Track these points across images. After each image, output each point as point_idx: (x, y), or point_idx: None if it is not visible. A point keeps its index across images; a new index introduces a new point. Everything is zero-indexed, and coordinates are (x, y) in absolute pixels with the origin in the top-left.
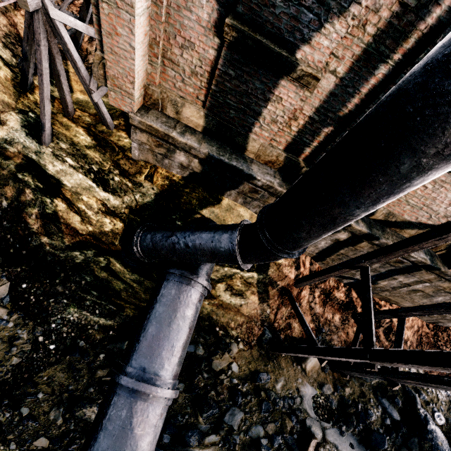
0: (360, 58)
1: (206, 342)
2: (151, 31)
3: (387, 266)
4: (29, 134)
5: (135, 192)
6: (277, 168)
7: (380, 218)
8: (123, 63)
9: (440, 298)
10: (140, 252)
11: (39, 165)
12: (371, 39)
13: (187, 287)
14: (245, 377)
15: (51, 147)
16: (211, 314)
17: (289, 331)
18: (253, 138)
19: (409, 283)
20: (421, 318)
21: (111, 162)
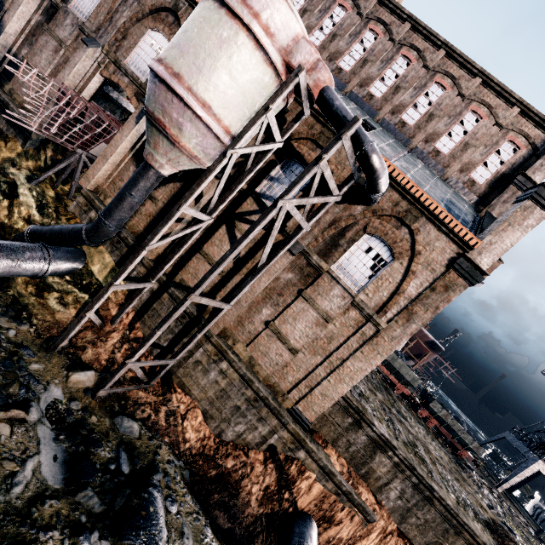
0: (171, 200)
1: (7, 311)
2: (112, 172)
3: (179, 325)
4: (27, 178)
5: (54, 220)
6: (136, 237)
7: (178, 282)
8: (95, 171)
9: (213, 374)
10: (29, 231)
11: (17, 186)
12: (173, 195)
13: (40, 249)
14: (14, 342)
15: (32, 186)
16: (30, 305)
17: (81, 352)
18: (131, 220)
19: (193, 350)
20: (210, 424)
21: (55, 205)
